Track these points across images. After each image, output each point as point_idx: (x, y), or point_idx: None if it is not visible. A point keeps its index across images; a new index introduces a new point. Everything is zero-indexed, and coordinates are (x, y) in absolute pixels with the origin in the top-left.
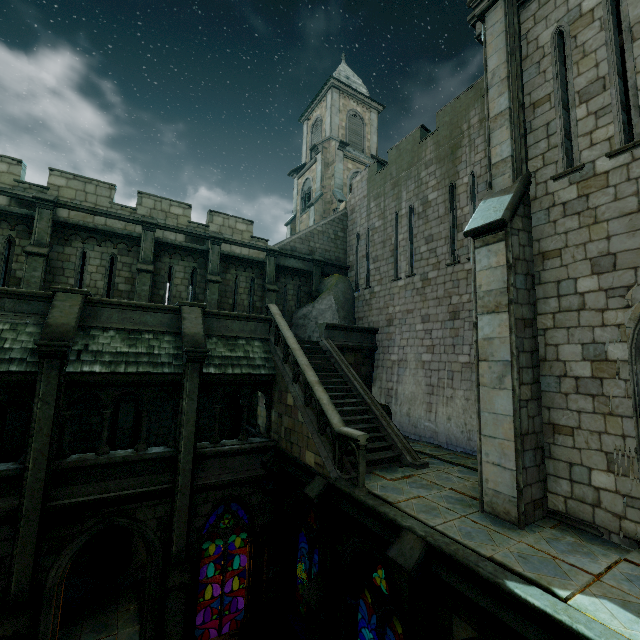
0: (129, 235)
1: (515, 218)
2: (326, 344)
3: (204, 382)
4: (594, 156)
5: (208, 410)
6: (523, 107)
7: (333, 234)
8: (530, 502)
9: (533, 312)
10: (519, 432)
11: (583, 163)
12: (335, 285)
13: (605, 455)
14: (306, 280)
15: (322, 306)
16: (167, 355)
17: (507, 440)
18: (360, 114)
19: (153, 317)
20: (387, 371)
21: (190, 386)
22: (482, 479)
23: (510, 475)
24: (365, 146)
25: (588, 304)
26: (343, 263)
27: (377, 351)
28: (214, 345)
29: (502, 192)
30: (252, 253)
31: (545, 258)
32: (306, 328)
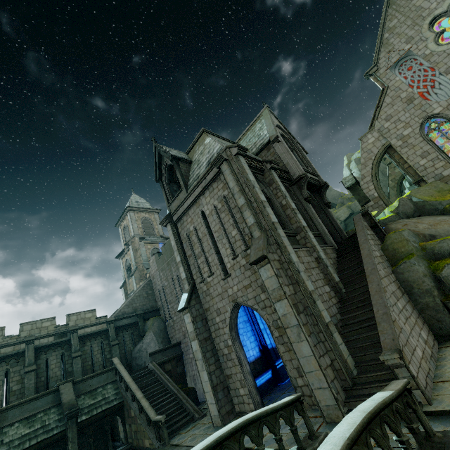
0: (17, 352)
1: (192, 301)
2: (151, 366)
3: (80, 427)
4: (206, 276)
5: (87, 445)
6: (186, 257)
7: (146, 294)
8: (226, 413)
9: (209, 333)
10: (212, 386)
11: (204, 278)
12: (152, 325)
13: (239, 381)
14: (135, 327)
15: (148, 340)
16: (54, 422)
17: (210, 391)
18: (148, 217)
19: (42, 401)
20: (190, 365)
21: (72, 434)
22: (210, 412)
23: (215, 406)
24: (155, 232)
25: (220, 326)
26: (156, 307)
27: (183, 354)
28: (83, 400)
29: (187, 291)
30: (98, 327)
31: (207, 311)
32: (142, 357)
